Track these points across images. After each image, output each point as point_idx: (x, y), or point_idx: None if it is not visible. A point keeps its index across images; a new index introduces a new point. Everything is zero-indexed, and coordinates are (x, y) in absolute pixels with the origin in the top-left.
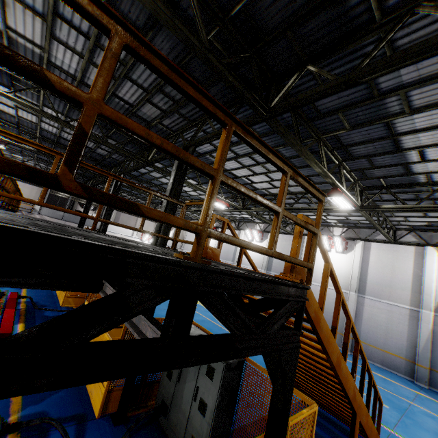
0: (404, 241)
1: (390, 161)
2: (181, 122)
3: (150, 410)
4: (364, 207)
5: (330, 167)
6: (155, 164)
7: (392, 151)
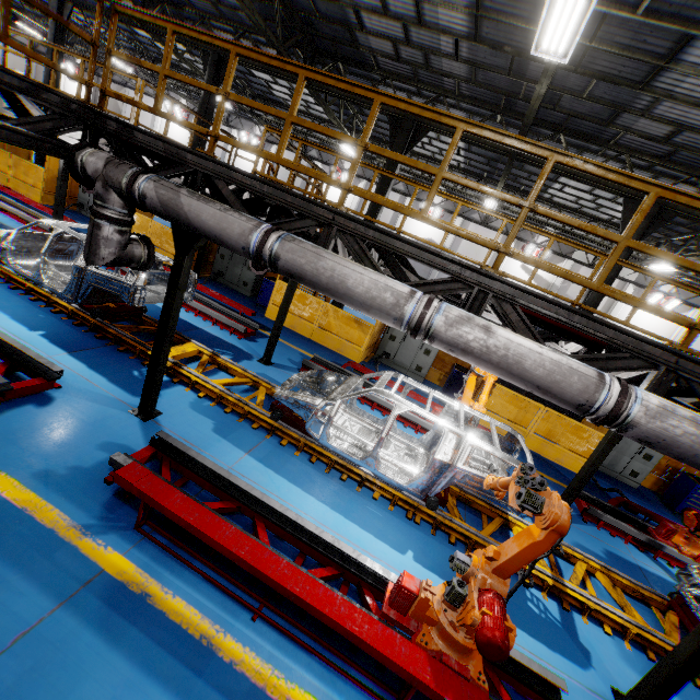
0: (396, 188)
1: (387, 127)
2: (212, 10)
3: (215, 273)
4: (366, 155)
5: (348, 111)
6: (127, 3)
7: (388, 122)
